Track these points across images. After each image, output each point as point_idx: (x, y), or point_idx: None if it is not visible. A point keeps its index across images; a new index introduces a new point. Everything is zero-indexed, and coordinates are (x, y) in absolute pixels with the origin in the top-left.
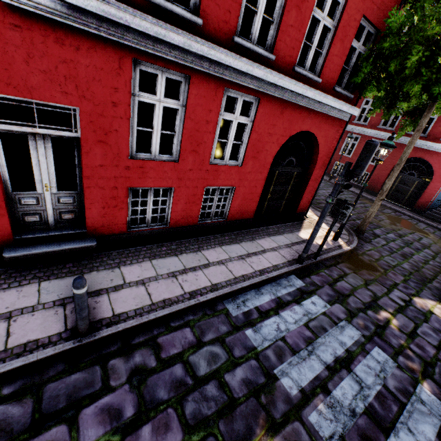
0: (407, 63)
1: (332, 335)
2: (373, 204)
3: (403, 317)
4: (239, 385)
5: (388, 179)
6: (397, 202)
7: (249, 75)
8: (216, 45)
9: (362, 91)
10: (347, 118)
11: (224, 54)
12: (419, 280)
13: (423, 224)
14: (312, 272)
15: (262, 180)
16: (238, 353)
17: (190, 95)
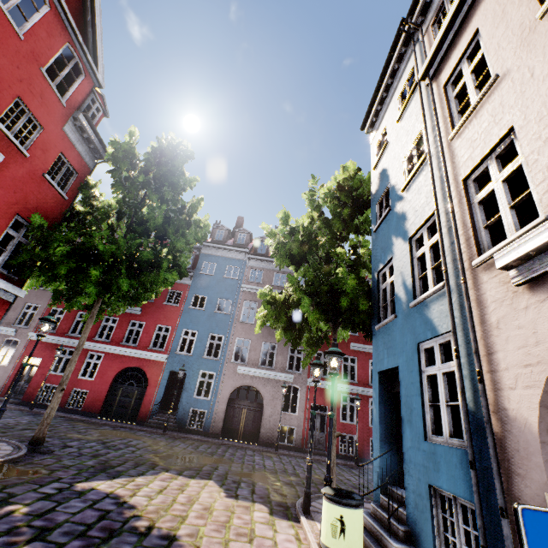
0: (52, 251)
1: None
2: (54, 397)
3: (45, 502)
4: None
5: (69, 365)
6: (123, 419)
7: None
8: None
9: (24, 273)
10: (12, 299)
11: None
12: (100, 469)
13: (143, 432)
14: None
15: None
16: None
17: None
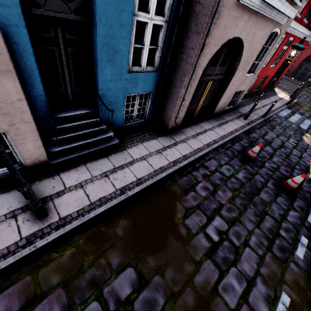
0: None
1: (305, 121)
2: None
3: None
4: (295, 127)
5: None
6: (300, 81)
7: (298, 31)
8: (300, 25)
9: None
10: (310, 41)
11: (300, 27)
12: None
13: None
14: (290, 108)
15: (274, 72)
16: (290, 123)
17: (282, 42)
